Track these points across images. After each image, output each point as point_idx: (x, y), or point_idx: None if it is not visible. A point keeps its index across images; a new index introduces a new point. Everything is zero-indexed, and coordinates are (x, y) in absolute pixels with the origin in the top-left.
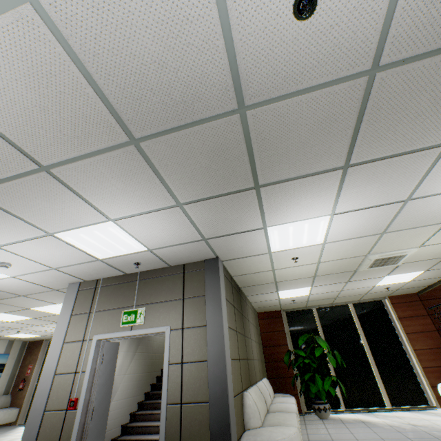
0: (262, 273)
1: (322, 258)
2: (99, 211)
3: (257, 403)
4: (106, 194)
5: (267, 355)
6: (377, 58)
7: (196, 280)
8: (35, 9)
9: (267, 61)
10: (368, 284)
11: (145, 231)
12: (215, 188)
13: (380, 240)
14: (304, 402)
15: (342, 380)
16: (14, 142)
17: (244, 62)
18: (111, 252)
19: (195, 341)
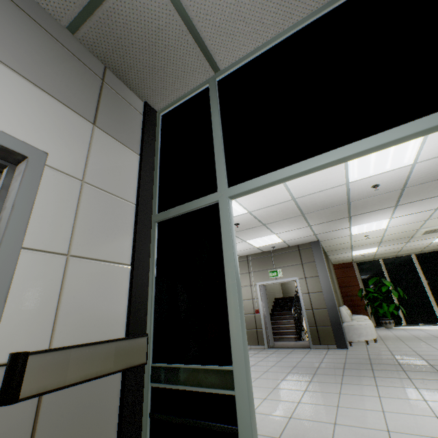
0: (343, 244)
1: (385, 233)
2: (272, 232)
3: (347, 312)
4: (280, 227)
5: (343, 292)
6: (404, 186)
7: (307, 253)
8: (293, 200)
9: (360, 194)
10: (425, 242)
11: (287, 235)
12: (329, 219)
13: (425, 222)
14: (373, 321)
15: (404, 307)
16: (260, 221)
17: (352, 196)
18: (264, 244)
19: (313, 283)
